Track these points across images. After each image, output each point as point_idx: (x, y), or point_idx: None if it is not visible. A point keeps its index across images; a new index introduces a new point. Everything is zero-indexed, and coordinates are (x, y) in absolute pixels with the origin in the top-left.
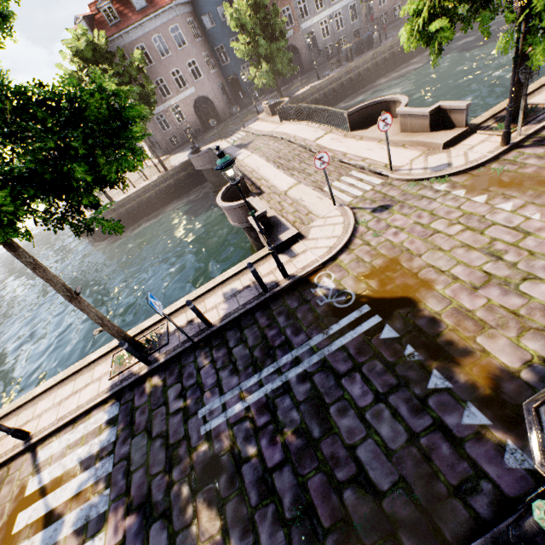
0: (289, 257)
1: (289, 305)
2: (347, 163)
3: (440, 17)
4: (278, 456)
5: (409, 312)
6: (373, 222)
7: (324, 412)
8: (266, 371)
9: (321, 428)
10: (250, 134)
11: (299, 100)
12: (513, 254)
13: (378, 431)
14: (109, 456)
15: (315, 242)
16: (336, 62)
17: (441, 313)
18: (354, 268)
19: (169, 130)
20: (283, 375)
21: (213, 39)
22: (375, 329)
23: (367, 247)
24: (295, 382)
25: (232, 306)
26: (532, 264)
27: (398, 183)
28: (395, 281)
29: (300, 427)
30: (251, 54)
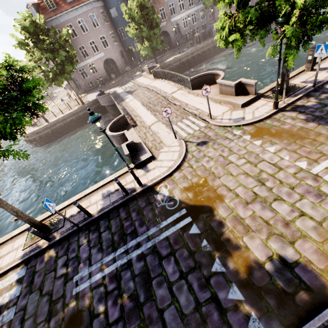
0: (145, 172)
1: (140, 205)
2: (187, 110)
3: (236, 32)
4: (117, 314)
5: (208, 216)
6: (196, 152)
7: (148, 283)
8: (119, 251)
9: (145, 295)
10: (136, 84)
11: (167, 65)
12: (271, 181)
13: (178, 300)
14: (13, 306)
15: (161, 162)
16: (191, 43)
17: (226, 219)
18: (181, 183)
19: (87, 78)
20: (129, 254)
21: (116, 24)
22: (187, 226)
23: (190, 169)
24: (135, 260)
25: (106, 202)
26: (280, 189)
27: (214, 127)
28: (203, 194)
29: (133, 294)
30: (138, 35)
